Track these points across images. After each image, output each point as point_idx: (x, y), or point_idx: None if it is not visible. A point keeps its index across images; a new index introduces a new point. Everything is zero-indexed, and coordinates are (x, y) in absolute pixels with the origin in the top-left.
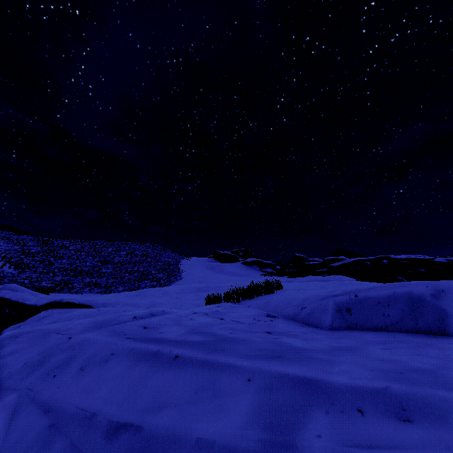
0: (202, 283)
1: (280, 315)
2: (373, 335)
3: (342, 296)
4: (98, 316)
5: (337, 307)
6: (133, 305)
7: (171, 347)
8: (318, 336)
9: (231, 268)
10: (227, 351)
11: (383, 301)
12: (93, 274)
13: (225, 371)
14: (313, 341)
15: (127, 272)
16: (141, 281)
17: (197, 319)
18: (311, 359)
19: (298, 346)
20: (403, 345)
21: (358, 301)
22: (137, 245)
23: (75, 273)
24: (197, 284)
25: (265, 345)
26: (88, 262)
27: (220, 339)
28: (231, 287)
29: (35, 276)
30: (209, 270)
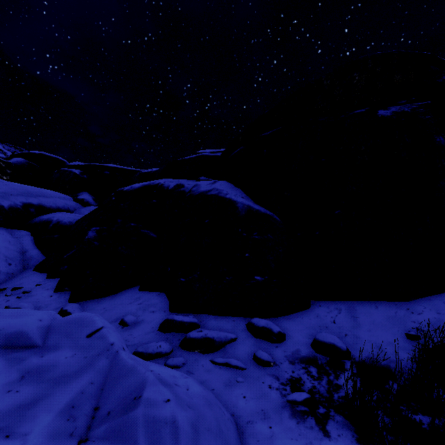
0: None
1: None
2: None
3: None
4: None
5: None
6: None
7: None
8: None
9: None
10: None
11: None
12: None
13: None
14: None
15: None
16: None
17: None
18: None
19: None
20: None
21: None
22: None
23: None
24: None
25: None
26: None
27: None
28: None
29: None
30: None
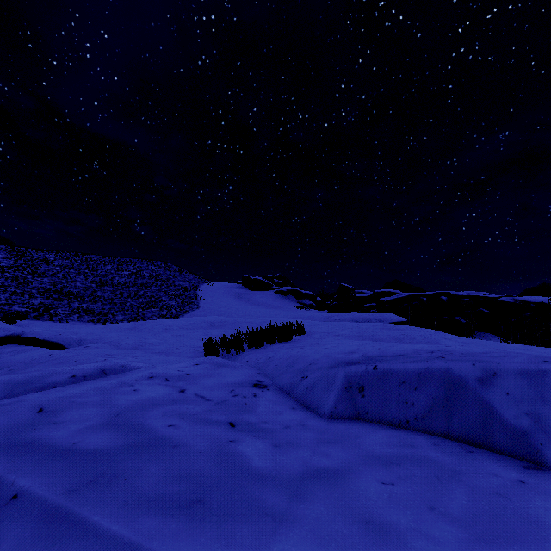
0: (224, 315)
1: (274, 384)
2: (383, 439)
3: (358, 366)
4: (38, 366)
5: (348, 382)
6: (114, 345)
7: (27, 468)
8: (302, 435)
9: (261, 298)
10: (117, 483)
11: (410, 380)
12: (84, 298)
13: (70, 547)
14: (287, 450)
15: (130, 297)
16: (147, 309)
17: (144, 391)
18: (250, 510)
19: (253, 465)
20: (418, 471)
21: (376, 376)
22: (145, 264)
23: (60, 296)
24: (213, 317)
25: (198, 463)
26: (78, 282)
27: (138, 443)
28: (251, 323)
29: (5, 297)
30: (235, 298)
